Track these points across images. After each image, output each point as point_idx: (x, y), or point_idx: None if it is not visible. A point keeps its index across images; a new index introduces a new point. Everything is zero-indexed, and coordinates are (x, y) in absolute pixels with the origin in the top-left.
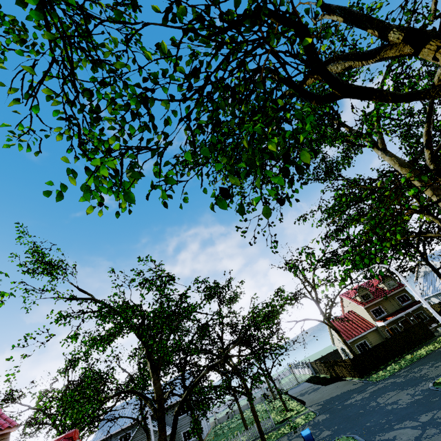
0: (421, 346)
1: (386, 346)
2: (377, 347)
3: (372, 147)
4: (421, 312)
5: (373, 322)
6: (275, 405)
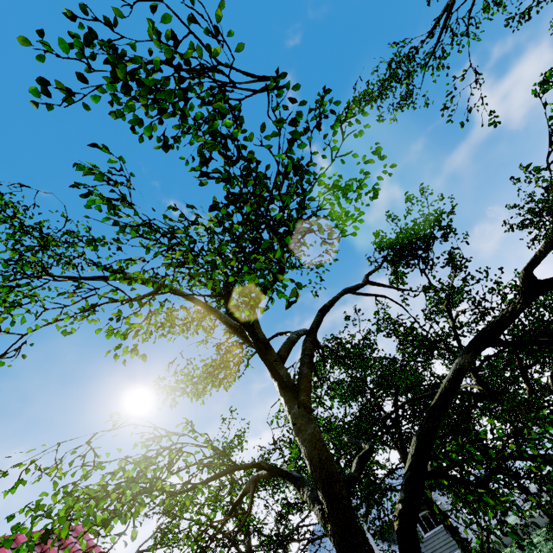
0: None
1: None
2: None
3: None
4: None
5: None
6: None
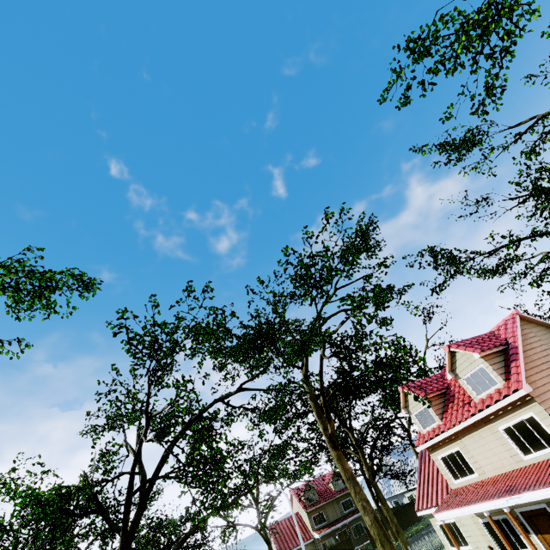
0: None
1: None
2: None
3: (300, 369)
4: (360, 523)
5: (312, 531)
6: None
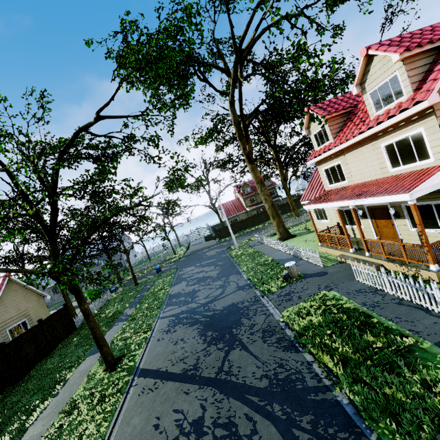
0: (258, 225)
1: (240, 224)
2: (234, 224)
3: (227, 96)
4: (278, 203)
5: (245, 207)
6: (176, 250)
